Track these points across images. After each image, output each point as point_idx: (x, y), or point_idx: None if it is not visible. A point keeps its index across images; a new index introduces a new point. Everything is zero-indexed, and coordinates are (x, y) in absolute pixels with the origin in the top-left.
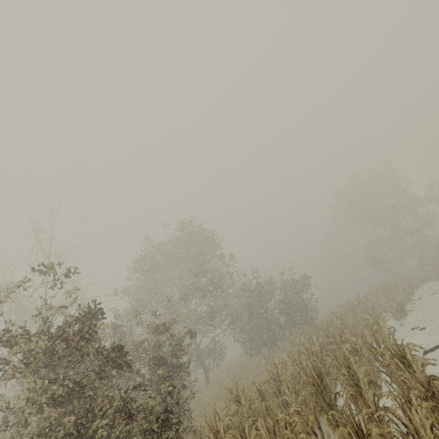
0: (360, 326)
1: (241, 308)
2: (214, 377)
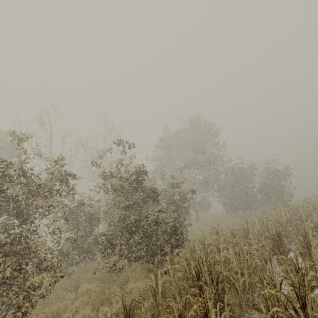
0: None
1: (228, 182)
2: (202, 219)
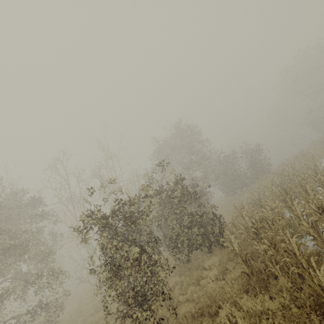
0: (305, 169)
1: (221, 170)
2: None
